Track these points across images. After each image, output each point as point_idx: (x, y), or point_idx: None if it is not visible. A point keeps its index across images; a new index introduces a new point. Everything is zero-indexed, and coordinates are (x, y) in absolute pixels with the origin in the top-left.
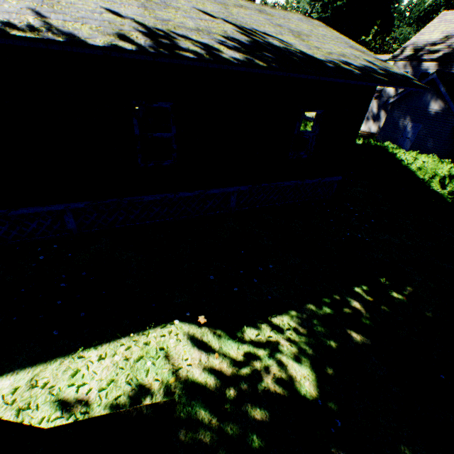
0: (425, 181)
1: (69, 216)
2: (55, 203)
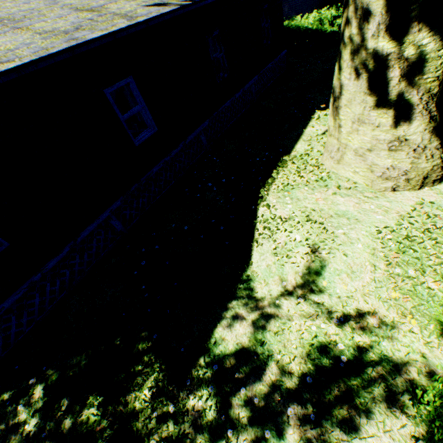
0: (322, 30)
1: (203, 135)
2: (196, 128)
